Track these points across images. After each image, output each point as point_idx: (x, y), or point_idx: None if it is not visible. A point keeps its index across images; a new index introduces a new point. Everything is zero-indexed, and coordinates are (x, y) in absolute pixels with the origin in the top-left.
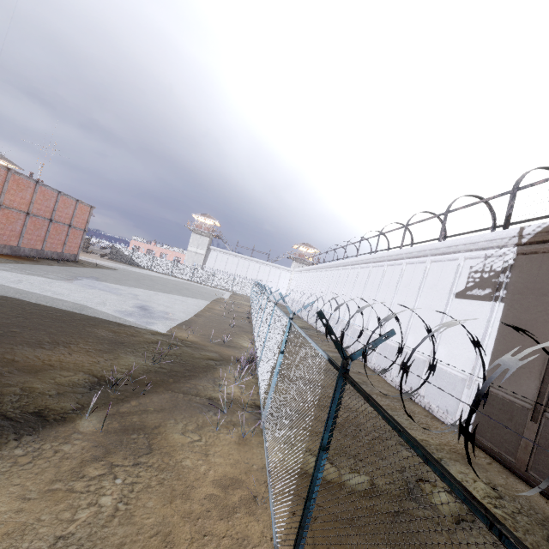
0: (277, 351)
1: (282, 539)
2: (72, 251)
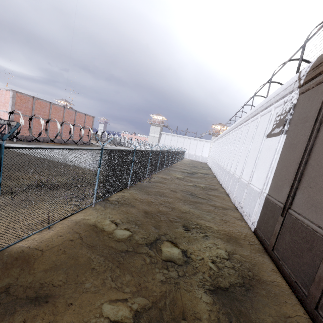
0: (107, 168)
1: (41, 242)
2: (87, 140)
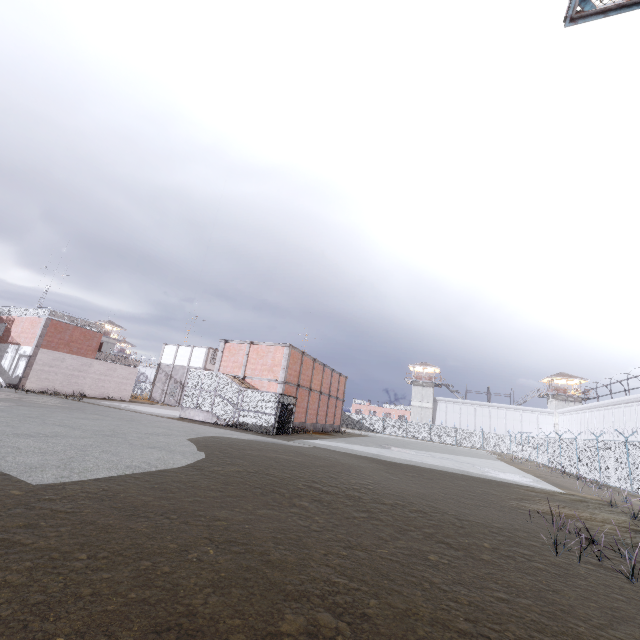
0: None
1: None
2: (337, 422)
